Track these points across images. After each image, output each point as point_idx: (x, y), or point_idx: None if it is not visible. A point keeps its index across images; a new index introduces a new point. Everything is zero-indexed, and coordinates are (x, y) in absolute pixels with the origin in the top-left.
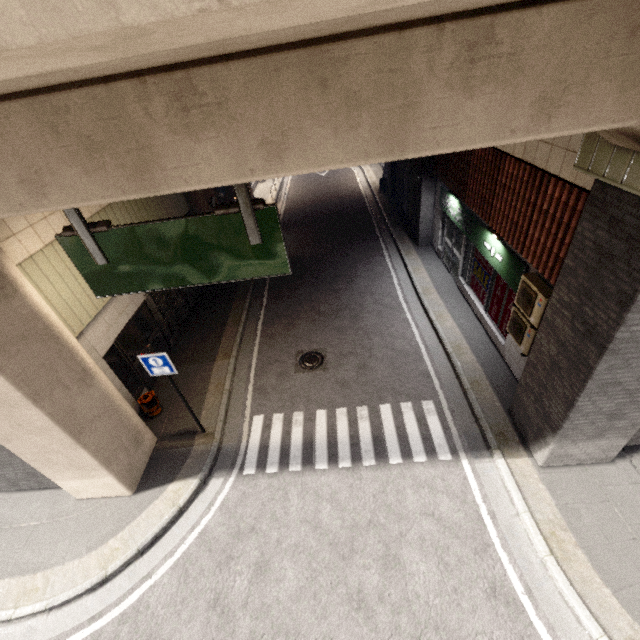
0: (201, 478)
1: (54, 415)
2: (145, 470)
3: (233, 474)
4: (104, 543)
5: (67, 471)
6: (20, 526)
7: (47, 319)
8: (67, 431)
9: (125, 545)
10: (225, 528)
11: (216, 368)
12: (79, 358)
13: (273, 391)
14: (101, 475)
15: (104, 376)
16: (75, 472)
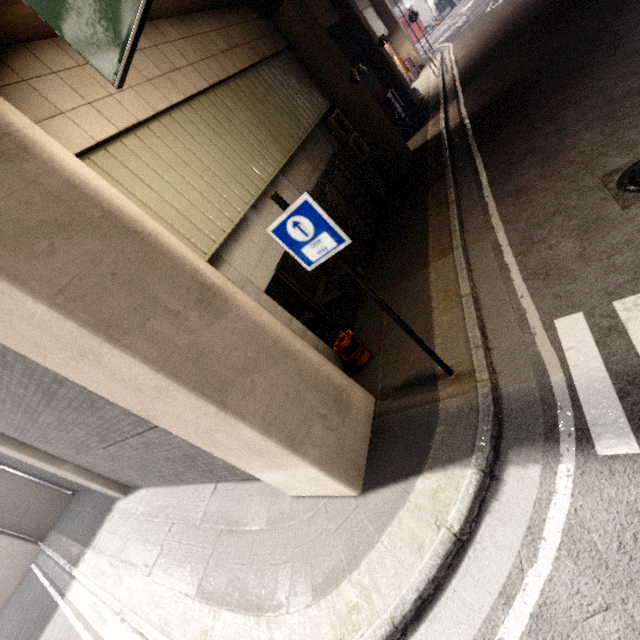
0: (479, 466)
1: (160, 362)
2: (368, 451)
3: (563, 455)
4: (334, 586)
5: (249, 459)
6: (243, 530)
7: (107, 202)
8: (195, 390)
9: (367, 602)
10: (619, 623)
11: (434, 274)
12: (189, 268)
13: (579, 262)
14: (294, 464)
15: (247, 298)
16: (259, 460)
